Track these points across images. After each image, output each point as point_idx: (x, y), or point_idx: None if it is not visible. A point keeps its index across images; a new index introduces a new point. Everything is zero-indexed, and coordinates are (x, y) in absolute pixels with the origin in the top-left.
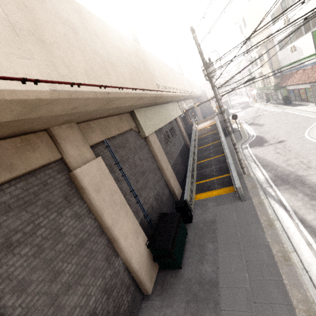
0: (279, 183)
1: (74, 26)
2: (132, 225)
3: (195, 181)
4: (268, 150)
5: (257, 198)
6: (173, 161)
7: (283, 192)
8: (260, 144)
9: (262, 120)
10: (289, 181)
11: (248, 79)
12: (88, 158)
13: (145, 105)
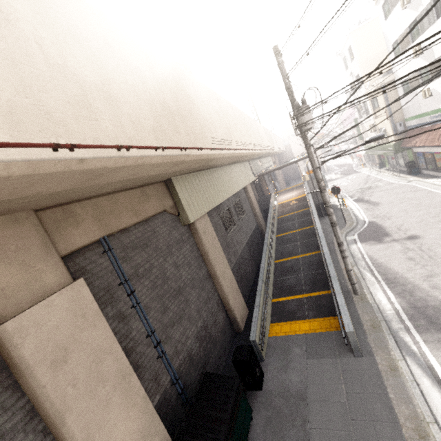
0: (423, 325)
1: (4, 5)
2: (137, 421)
3: (270, 297)
4: (392, 252)
5: (385, 354)
6: (237, 258)
7: (433, 347)
8: (377, 237)
9: (376, 196)
10: None
11: (371, 138)
12: (49, 285)
13: (193, 170)
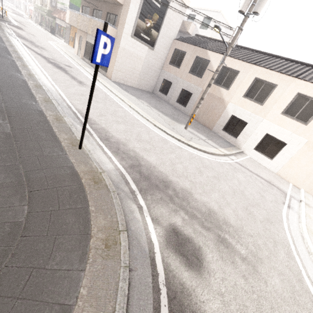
0: (20, 38)
1: None
2: None
3: None
4: (22, 32)
5: (2, 32)
6: None
7: (20, 39)
8: (18, 28)
9: (28, 26)
10: (26, 40)
11: None
12: None
13: None
